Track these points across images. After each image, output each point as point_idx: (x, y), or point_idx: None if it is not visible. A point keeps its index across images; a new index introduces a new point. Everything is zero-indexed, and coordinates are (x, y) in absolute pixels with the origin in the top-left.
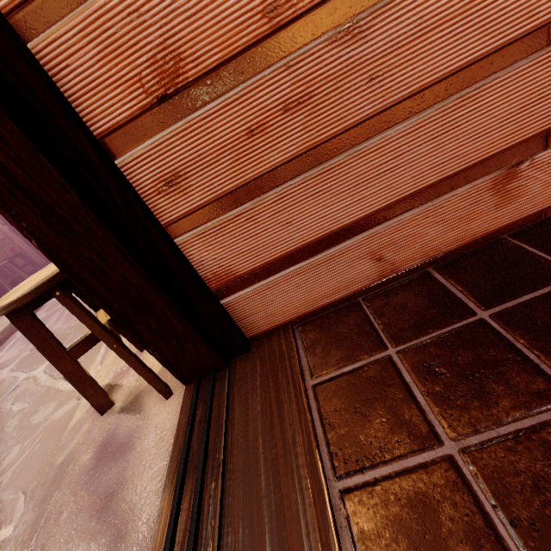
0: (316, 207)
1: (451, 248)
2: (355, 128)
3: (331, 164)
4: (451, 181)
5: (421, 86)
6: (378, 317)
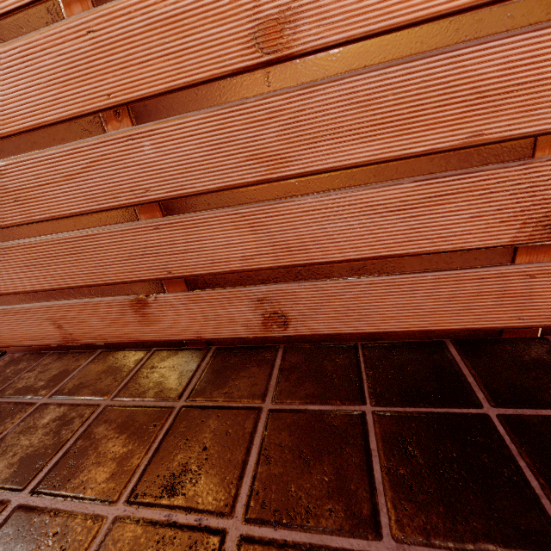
0: (2, 270)
1: (115, 341)
2: (15, 228)
3: (4, 245)
4: (97, 289)
5: (52, 216)
6: (29, 371)
